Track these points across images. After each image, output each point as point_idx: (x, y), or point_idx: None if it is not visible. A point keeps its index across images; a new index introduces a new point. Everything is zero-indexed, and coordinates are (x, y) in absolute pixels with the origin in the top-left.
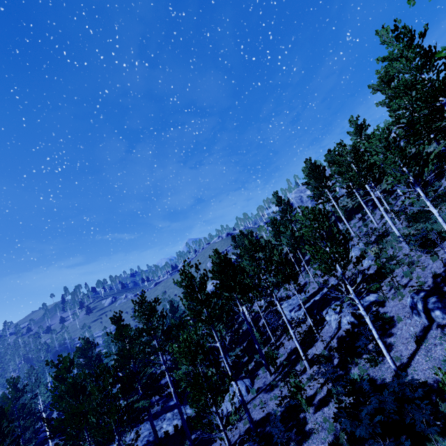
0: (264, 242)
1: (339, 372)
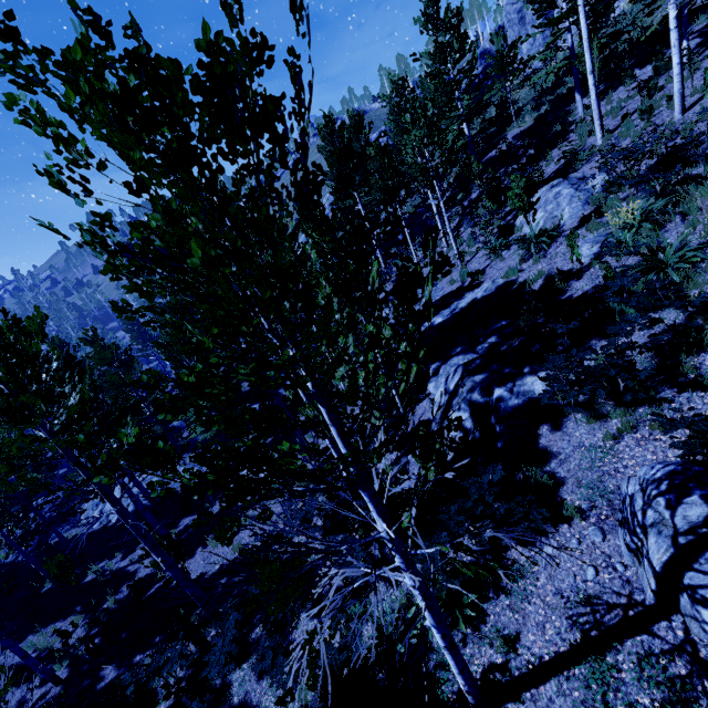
0: (374, 151)
1: (387, 548)
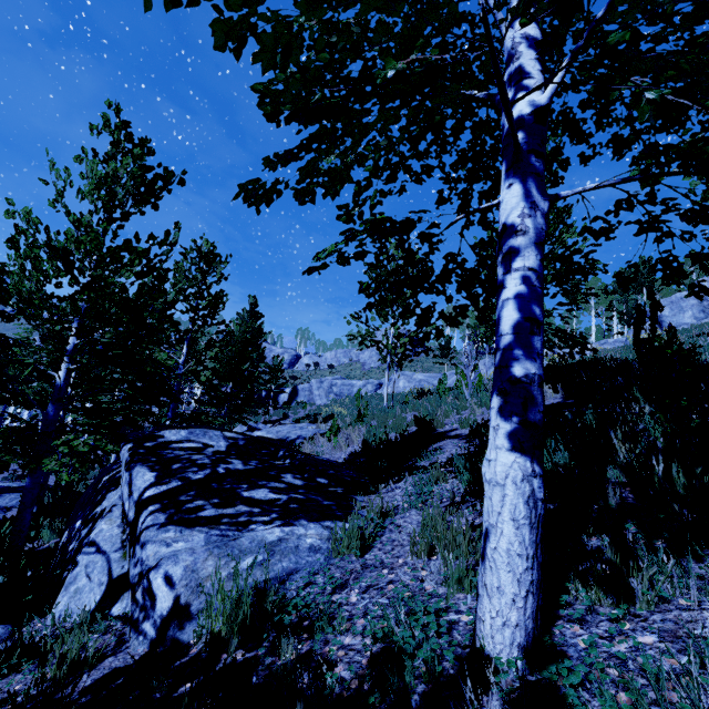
0: None
1: None
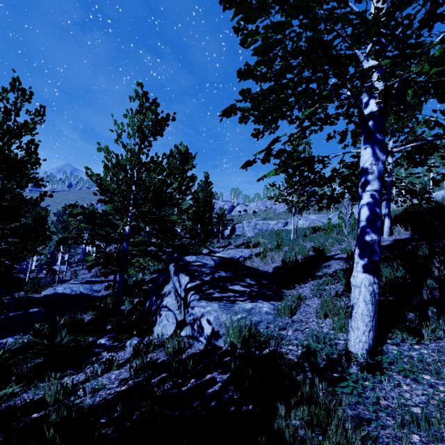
0: None
1: None
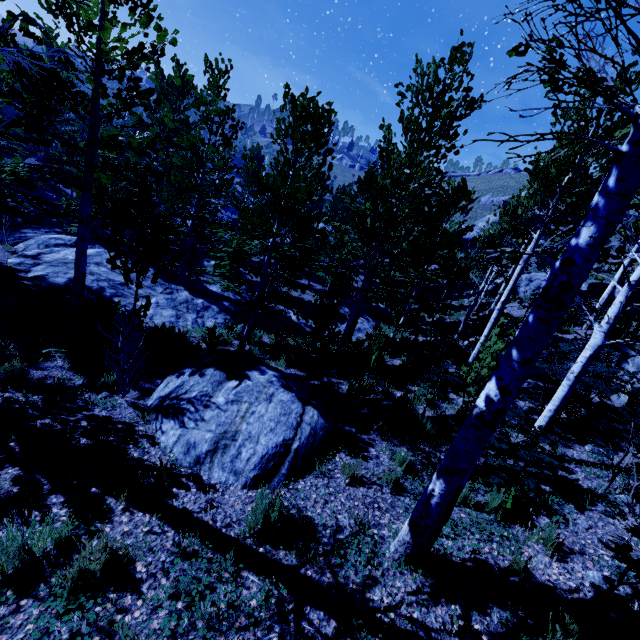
0: None
1: None
